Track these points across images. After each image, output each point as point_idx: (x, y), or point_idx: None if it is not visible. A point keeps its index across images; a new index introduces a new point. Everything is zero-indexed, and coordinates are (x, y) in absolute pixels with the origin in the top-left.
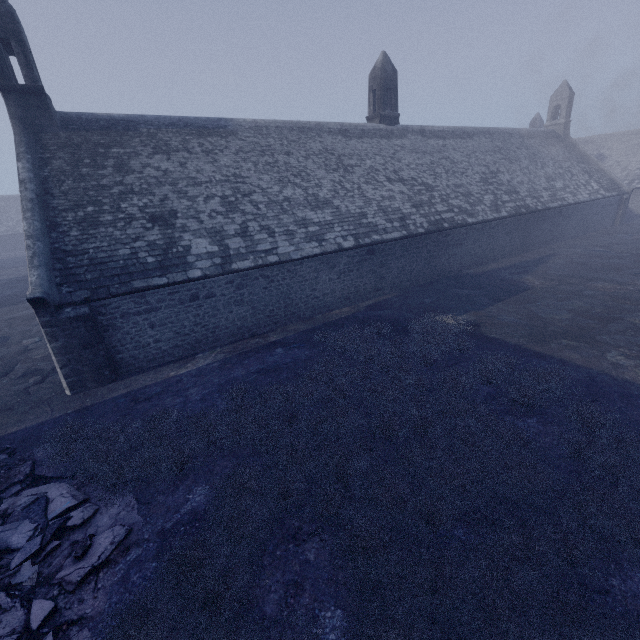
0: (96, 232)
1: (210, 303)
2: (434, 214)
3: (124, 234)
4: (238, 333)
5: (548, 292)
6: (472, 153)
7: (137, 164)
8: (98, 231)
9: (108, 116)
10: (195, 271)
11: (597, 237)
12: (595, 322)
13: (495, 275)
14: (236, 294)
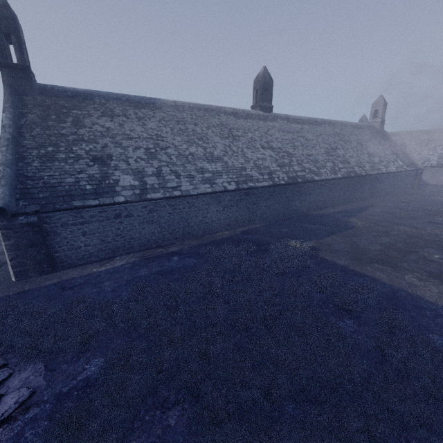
0: (52, 165)
1: (129, 221)
2: (292, 172)
3: (72, 168)
4: (147, 244)
5: (367, 230)
6: (320, 135)
7: (89, 122)
8: (53, 164)
9: (73, 89)
10: (120, 197)
11: (401, 196)
12: (398, 253)
13: (332, 216)
14: (148, 216)
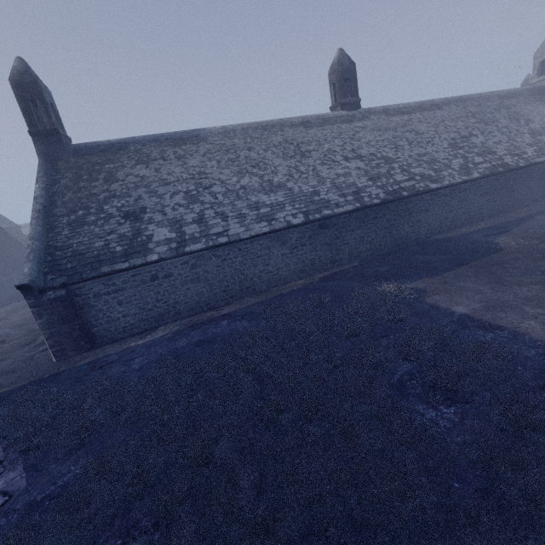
0: (81, 230)
1: (169, 282)
2: (392, 184)
3: (102, 230)
4: (197, 307)
5: (523, 252)
6: (440, 122)
7: (122, 174)
8: (83, 229)
9: (107, 142)
10: (153, 255)
11: None
12: None
13: (466, 238)
14: (192, 273)
